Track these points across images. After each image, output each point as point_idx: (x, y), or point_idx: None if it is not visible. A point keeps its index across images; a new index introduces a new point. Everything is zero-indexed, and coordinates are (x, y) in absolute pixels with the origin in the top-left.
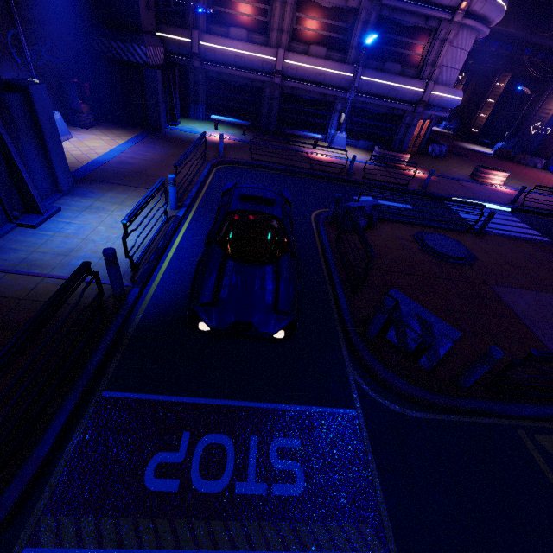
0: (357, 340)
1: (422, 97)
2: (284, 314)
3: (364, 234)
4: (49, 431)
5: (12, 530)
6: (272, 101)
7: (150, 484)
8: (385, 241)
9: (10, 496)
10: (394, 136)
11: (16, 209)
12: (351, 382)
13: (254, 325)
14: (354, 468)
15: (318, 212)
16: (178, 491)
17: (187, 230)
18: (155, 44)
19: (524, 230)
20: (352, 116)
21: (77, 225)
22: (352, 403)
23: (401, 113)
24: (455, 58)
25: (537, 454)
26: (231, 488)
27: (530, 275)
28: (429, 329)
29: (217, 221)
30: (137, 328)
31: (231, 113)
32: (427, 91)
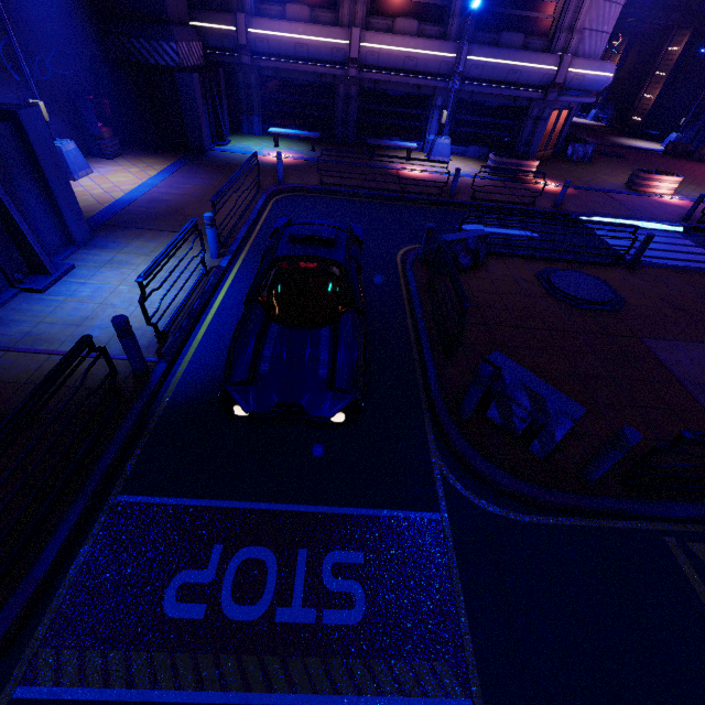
0: (446, 421)
1: (555, 77)
2: (343, 391)
3: (457, 278)
4: (49, 546)
5: (5, 665)
6: (349, 102)
7: (170, 610)
8: (496, 284)
9: (1, 625)
10: (517, 137)
11: (18, 270)
12: (436, 476)
13: (303, 407)
14: (432, 590)
15: (407, 250)
16: (204, 618)
17: (232, 284)
18: (189, 38)
19: (699, 257)
20: (457, 113)
21: (93, 286)
22: (435, 504)
23: (526, 103)
24: (603, 16)
25: (691, 569)
26: (270, 615)
27: (701, 321)
28: (542, 405)
29: (259, 272)
30: (164, 415)
31: (295, 123)
32: (561, 68)
